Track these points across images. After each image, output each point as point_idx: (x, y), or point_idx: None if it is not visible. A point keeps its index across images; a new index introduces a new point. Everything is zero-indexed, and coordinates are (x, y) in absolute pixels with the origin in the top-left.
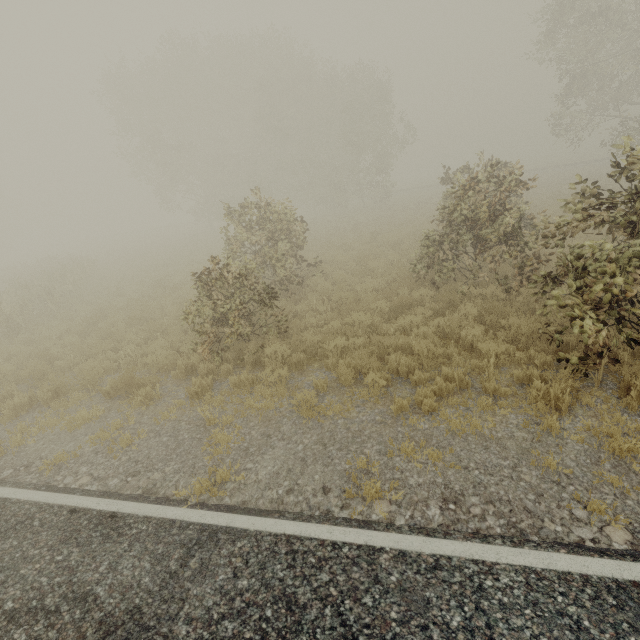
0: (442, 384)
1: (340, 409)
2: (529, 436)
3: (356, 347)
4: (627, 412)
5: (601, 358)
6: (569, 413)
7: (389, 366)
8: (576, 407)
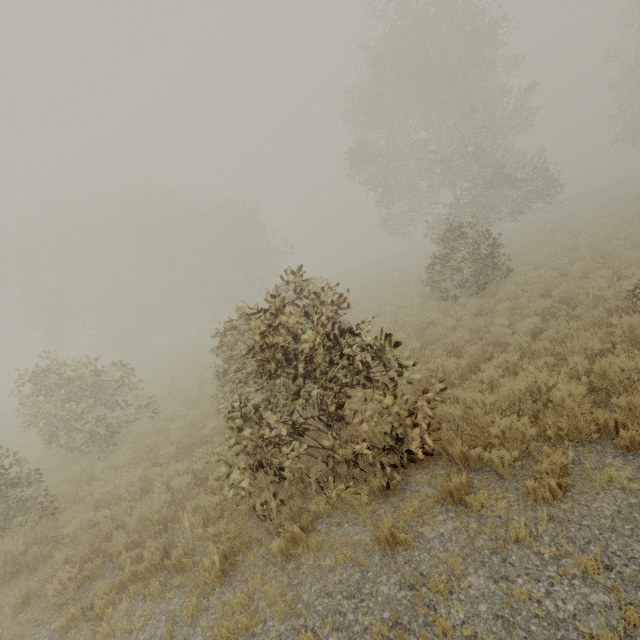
0: (129, 569)
1: (13, 636)
2: (168, 631)
3: (109, 519)
4: (277, 565)
5: (275, 499)
6: (229, 580)
7: (105, 549)
8: (241, 568)
